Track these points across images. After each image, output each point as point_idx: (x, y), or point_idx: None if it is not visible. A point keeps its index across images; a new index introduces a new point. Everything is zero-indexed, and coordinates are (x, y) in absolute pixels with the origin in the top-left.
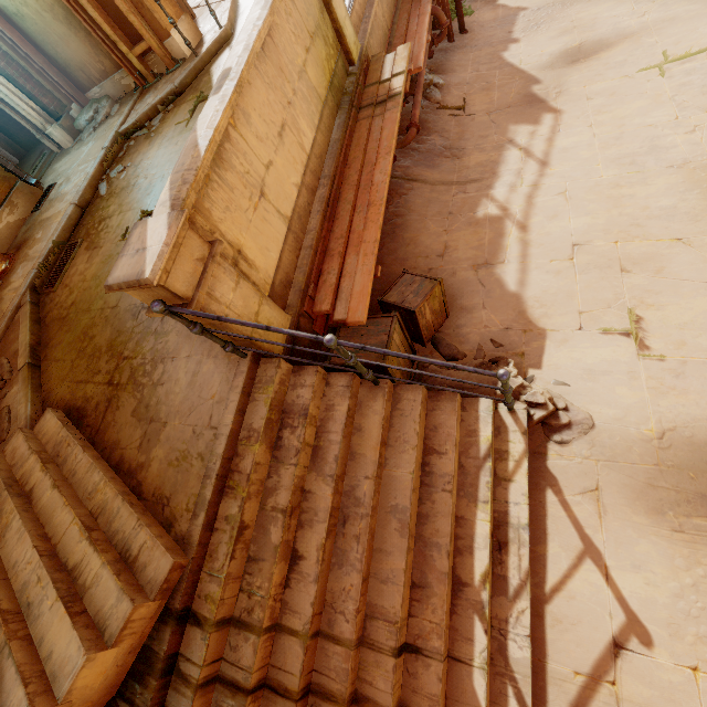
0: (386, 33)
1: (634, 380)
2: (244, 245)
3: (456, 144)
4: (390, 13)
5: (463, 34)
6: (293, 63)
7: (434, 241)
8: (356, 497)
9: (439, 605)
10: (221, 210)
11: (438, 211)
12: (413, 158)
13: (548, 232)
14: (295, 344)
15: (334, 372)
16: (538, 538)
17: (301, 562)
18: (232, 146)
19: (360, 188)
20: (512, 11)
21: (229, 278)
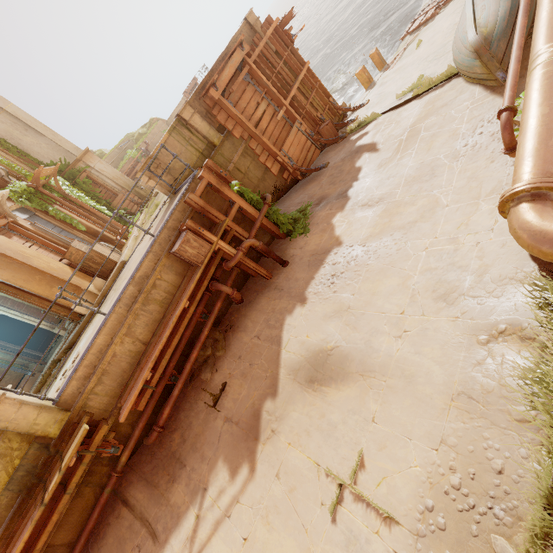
0: (139, 351)
1: None
2: None
3: (185, 453)
4: (154, 324)
5: (283, 267)
6: None
7: None
8: None
9: None
10: None
11: None
12: (145, 465)
13: None
14: None
15: None
16: None
17: None
18: None
19: None
20: (330, 243)
21: None
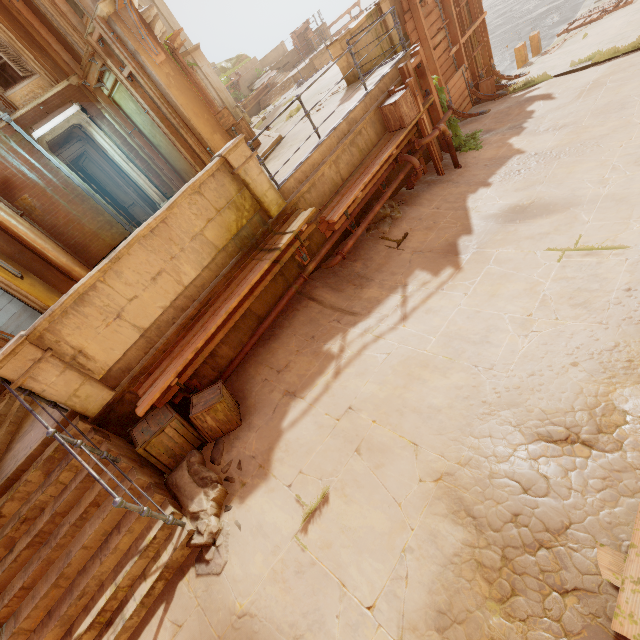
0: (337, 184)
1: (273, 555)
2: (88, 347)
3: (371, 274)
4: (352, 167)
5: (456, 169)
6: (188, 232)
7: (285, 357)
8: (59, 532)
9: (43, 635)
10: (72, 329)
11: (307, 332)
12: (327, 279)
13: (346, 386)
14: (114, 410)
15: (106, 441)
16: (135, 636)
17: (10, 554)
18: (97, 292)
19: (215, 313)
20: (510, 153)
21: (56, 369)
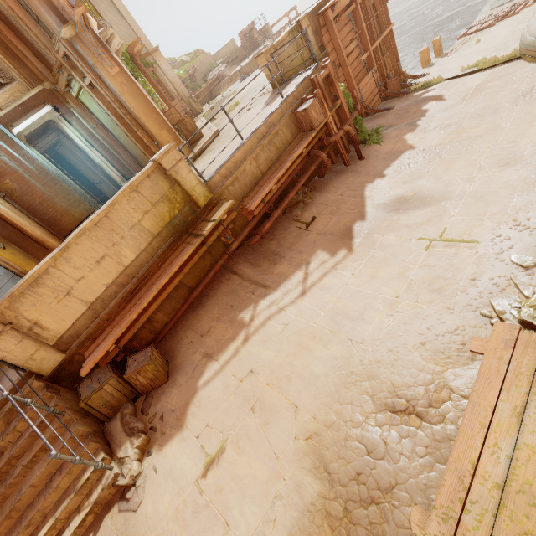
0: (257, 176)
1: (178, 496)
2: (42, 320)
3: (283, 251)
4: (270, 162)
5: (360, 160)
6: (127, 223)
7: (208, 323)
8: (14, 472)
9: None
10: (28, 306)
11: (227, 301)
12: (248, 255)
13: (251, 352)
14: (65, 369)
15: (56, 397)
16: None
17: None
18: (49, 275)
19: (149, 289)
20: (404, 148)
21: (14, 339)
